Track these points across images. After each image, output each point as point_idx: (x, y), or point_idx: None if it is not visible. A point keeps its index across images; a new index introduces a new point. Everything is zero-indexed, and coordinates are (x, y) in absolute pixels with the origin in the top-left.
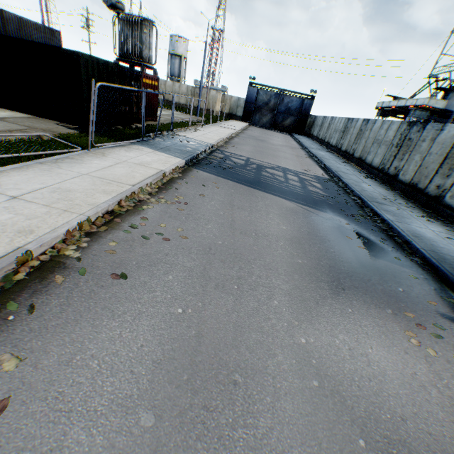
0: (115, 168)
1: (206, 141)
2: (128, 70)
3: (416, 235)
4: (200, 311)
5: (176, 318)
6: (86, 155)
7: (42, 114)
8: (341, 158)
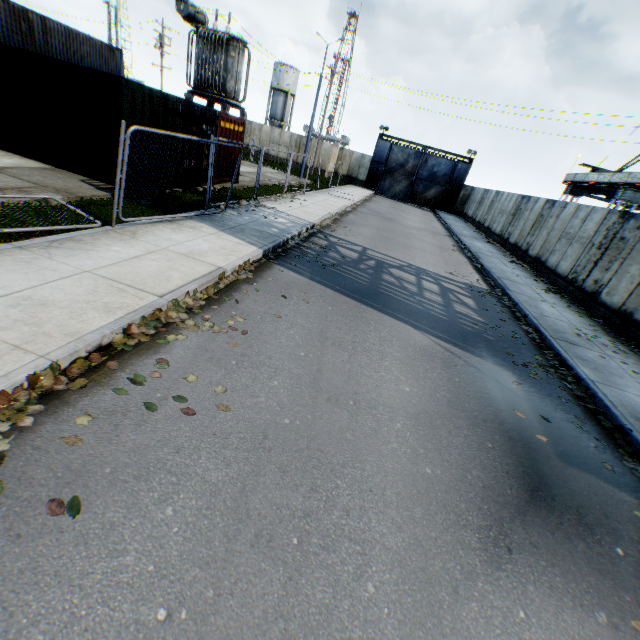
0: (144, 261)
1: (304, 218)
2: (198, 108)
3: (638, 415)
4: (205, 616)
5: (148, 637)
6: (105, 236)
7: (64, 165)
8: (507, 254)
